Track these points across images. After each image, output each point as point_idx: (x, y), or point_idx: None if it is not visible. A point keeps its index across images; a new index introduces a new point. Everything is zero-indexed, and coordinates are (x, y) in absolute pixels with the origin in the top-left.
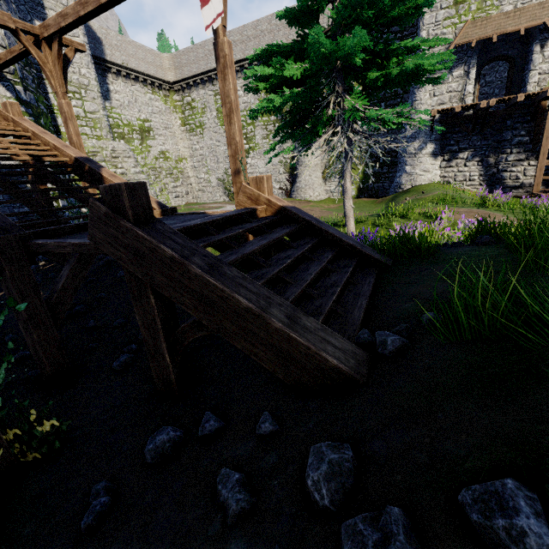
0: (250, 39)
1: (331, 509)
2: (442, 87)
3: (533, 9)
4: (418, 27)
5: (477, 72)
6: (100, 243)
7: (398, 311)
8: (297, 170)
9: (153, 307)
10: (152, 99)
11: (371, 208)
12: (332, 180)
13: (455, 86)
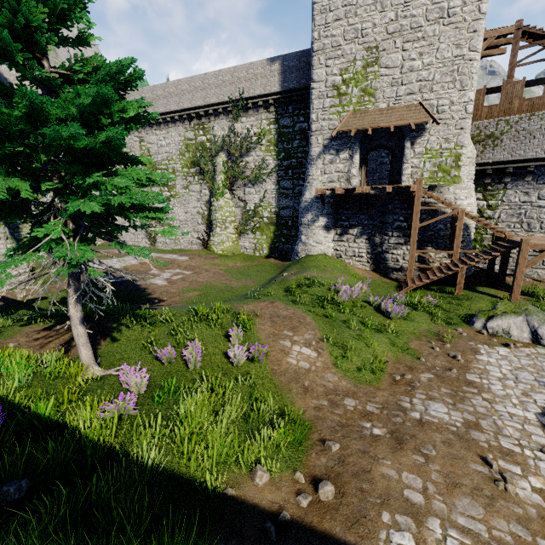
0: (171, 95)
1: None
2: (331, 167)
3: (402, 109)
4: (310, 109)
5: (362, 157)
6: None
7: None
8: (211, 223)
9: None
10: None
11: (267, 273)
12: (246, 236)
13: (342, 167)
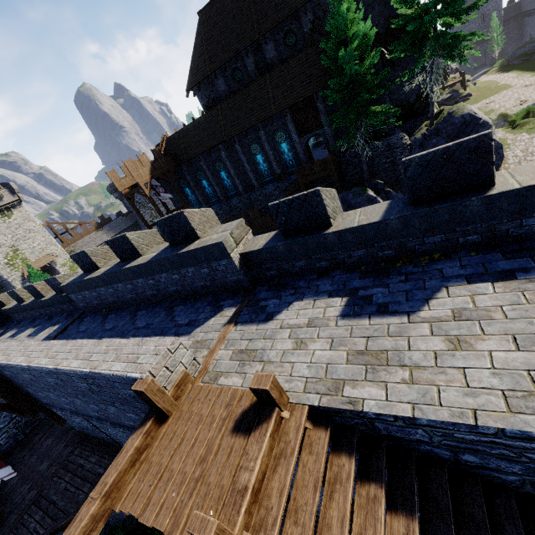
0: None
1: None
2: None
3: (43, 258)
4: None
5: None
6: None
7: None
8: None
9: None
10: None
11: None
12: None
13: None
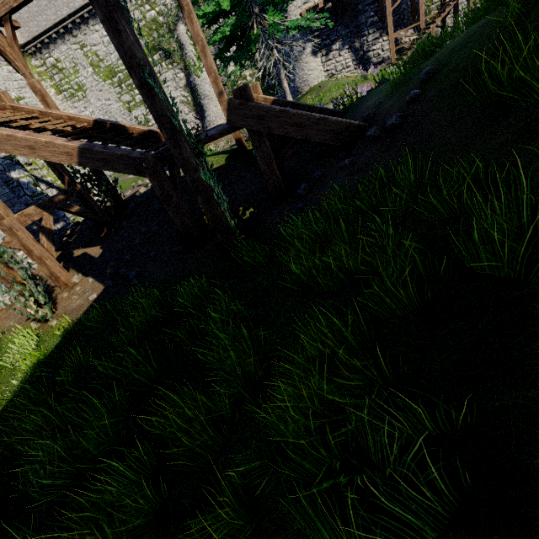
0: None
1: (380, 135)
2: None
3: None
4: None
5: None
6: (235, 122)
7: (364, 114)
8: (202, 105)
9: (268, 147)
10: (11, 71)
11: None
12: None
13: None
